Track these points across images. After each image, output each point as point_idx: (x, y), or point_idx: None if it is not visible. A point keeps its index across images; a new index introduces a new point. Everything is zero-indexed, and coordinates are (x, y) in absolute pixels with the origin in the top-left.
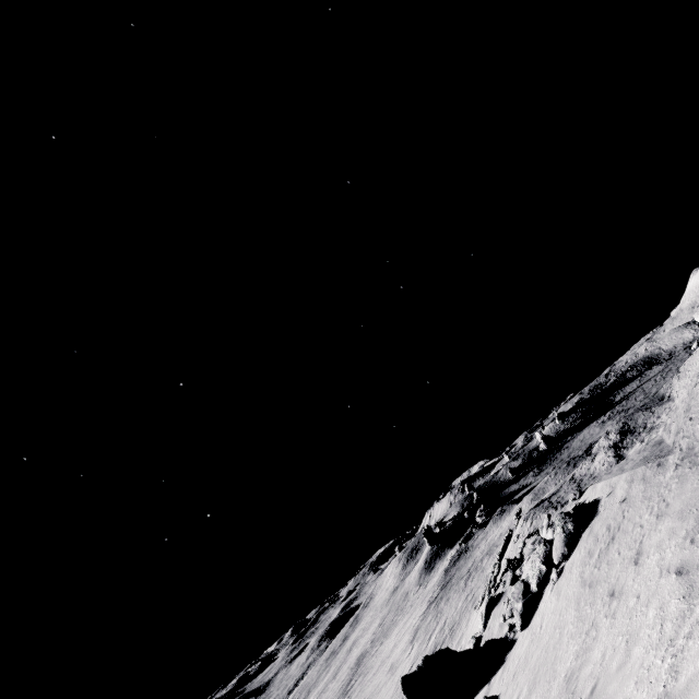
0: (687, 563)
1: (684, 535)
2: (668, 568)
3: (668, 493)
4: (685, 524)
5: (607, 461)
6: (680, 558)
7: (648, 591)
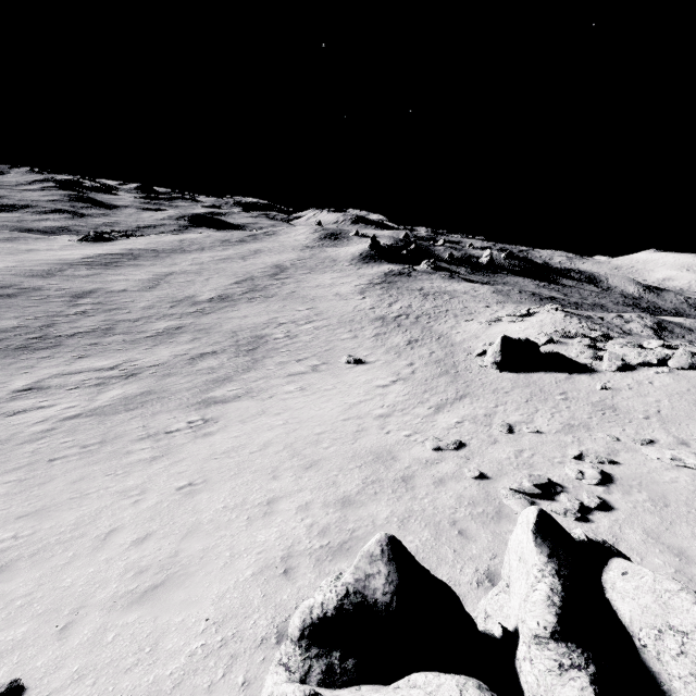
0: None
1: None
2: None
3: None
4: None
5: (647, 333)
6: None
7: None
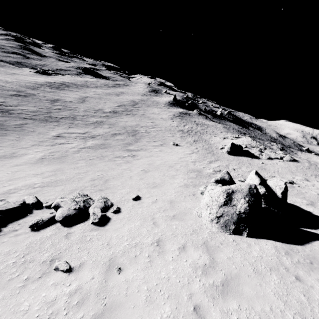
0: None
1: None
2: None
3: None
4: None
5: (278, 150)
6: None
7: None
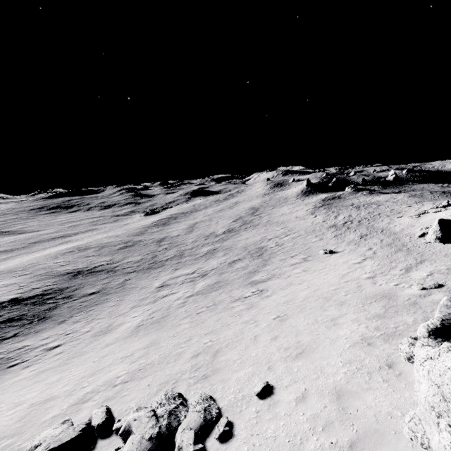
0: None
1: None
2: None
3: None
4: None
5: None
6: None
7: None
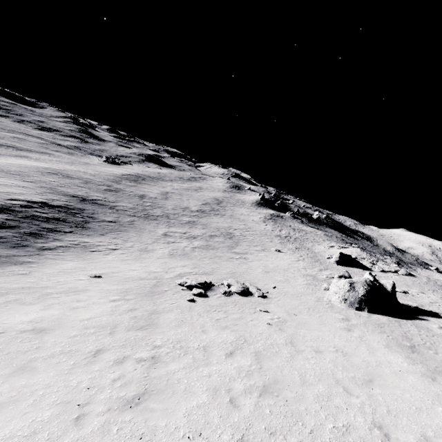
0: None
1: None
2: None
3: None
4: None
5: (393, 264)
6: None
7: None
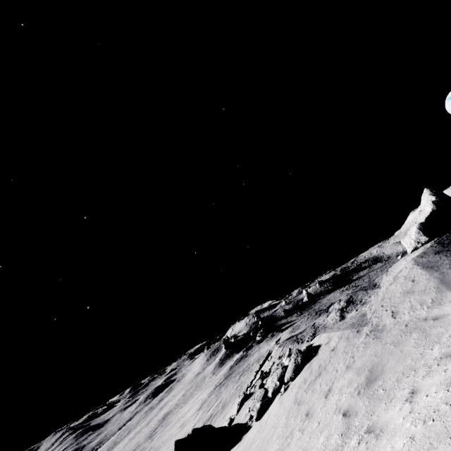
0: (351, 408)
1: (355, 387)
2: (340, 408)
3: (357, 352)
4: (358, 379)
5: (335, 318)
6: (349, 404)
7: (325, 421)
